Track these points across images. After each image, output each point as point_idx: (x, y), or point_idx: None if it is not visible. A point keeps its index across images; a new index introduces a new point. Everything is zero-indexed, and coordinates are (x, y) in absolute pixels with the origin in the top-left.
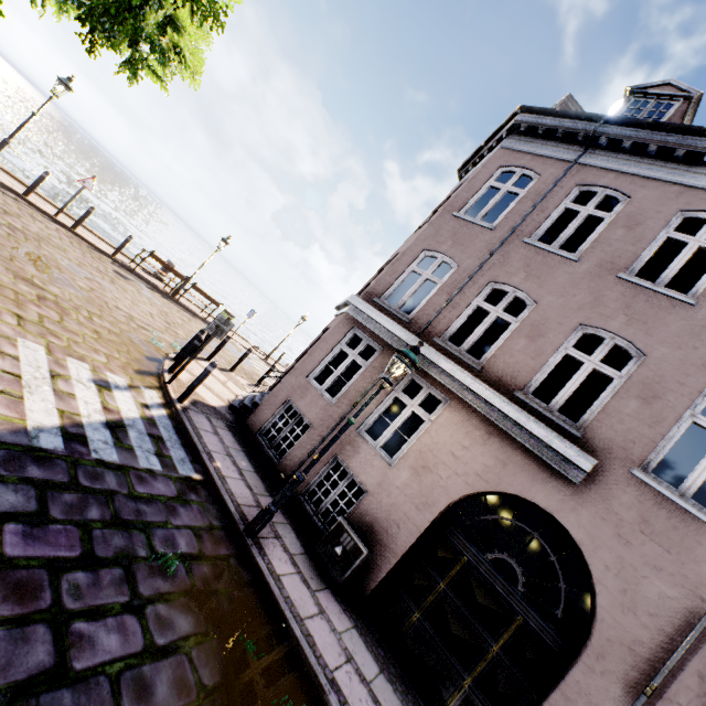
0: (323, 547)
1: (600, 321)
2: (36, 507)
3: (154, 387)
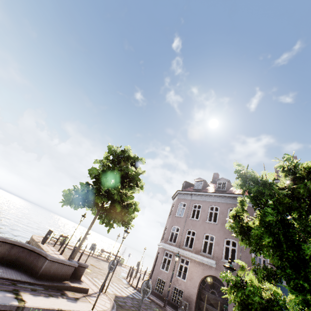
0: (179, 308)
1: (206, 232)
2: (139, 303)
3: (130, 286)
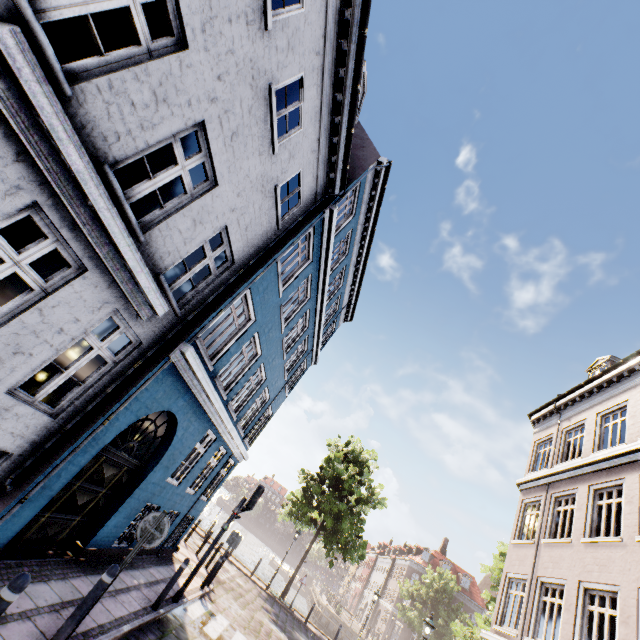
0: None
1: None
2: None
3: None
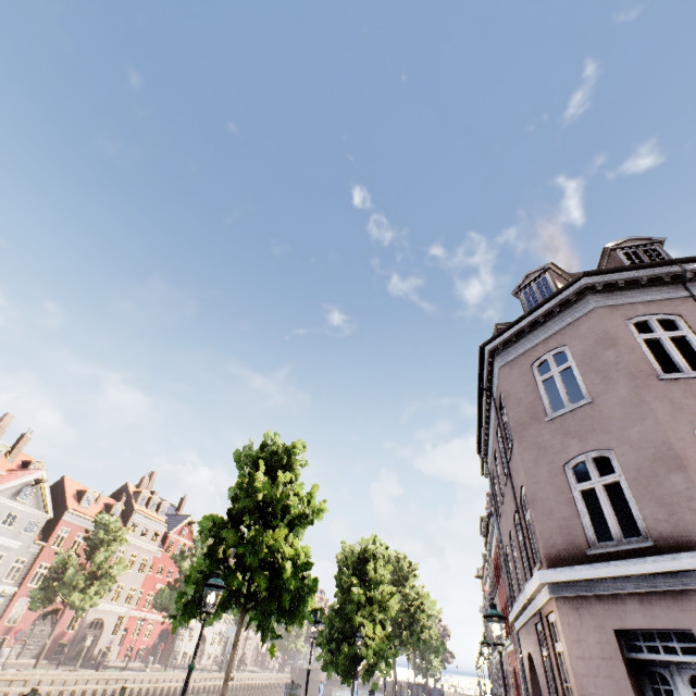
0: None
1: None
2: None
3: None
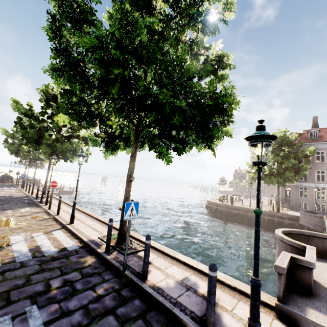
0: None
1: None
2: None
3: (289, 210)
